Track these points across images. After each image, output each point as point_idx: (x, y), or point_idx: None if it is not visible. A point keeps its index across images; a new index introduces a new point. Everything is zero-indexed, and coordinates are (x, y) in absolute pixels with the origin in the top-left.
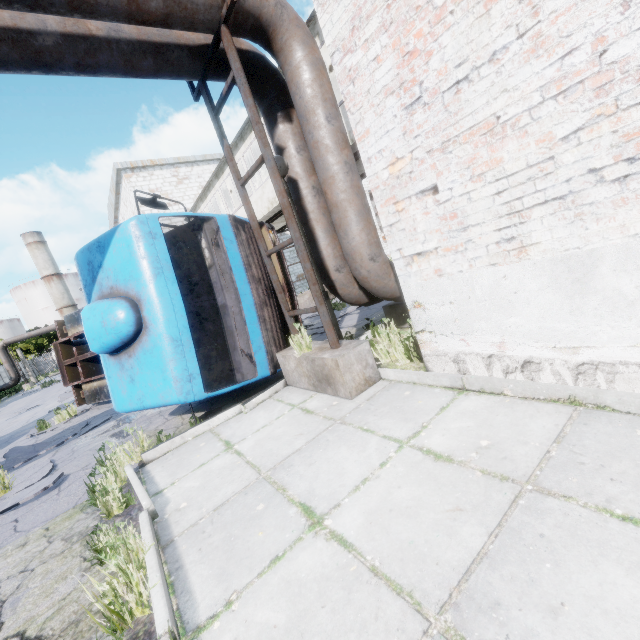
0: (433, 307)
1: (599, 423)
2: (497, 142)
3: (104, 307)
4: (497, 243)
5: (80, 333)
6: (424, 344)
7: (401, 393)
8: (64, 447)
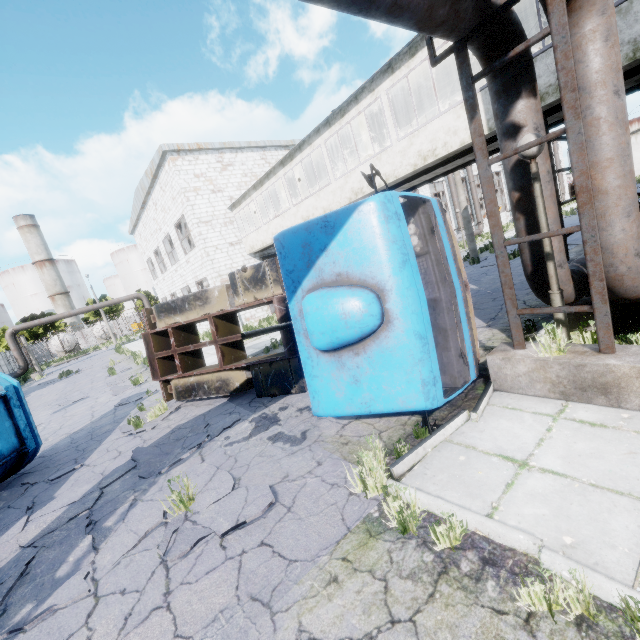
0: None
1: None
2: None
3: (346, 296)
4: None
5: (182, 323)
6: None
7: None
8: (207, 450)
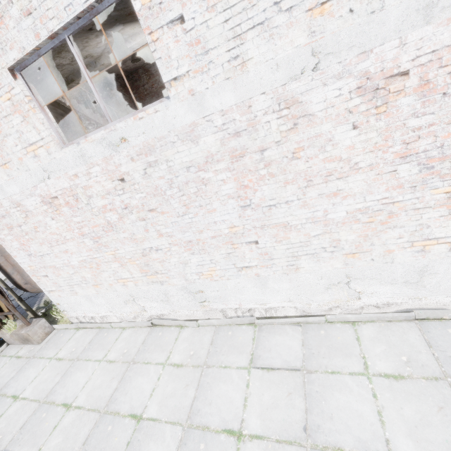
0: (63, 304)
1: (101, 333)
2: (58, 270)
3: None
4: (70, 291)
5: None
6: (66, 314)
7: (60, 335)
8: None
